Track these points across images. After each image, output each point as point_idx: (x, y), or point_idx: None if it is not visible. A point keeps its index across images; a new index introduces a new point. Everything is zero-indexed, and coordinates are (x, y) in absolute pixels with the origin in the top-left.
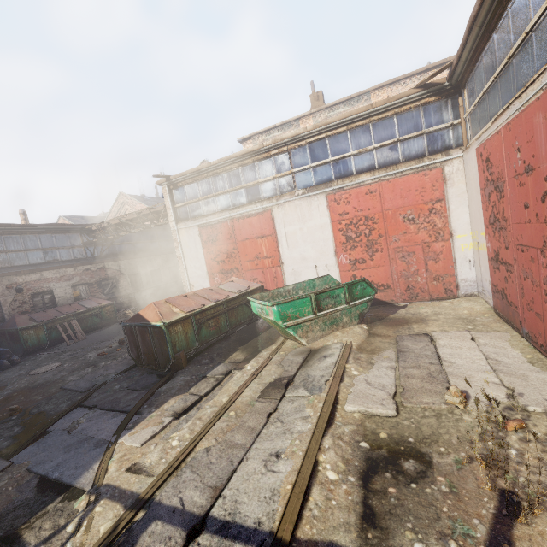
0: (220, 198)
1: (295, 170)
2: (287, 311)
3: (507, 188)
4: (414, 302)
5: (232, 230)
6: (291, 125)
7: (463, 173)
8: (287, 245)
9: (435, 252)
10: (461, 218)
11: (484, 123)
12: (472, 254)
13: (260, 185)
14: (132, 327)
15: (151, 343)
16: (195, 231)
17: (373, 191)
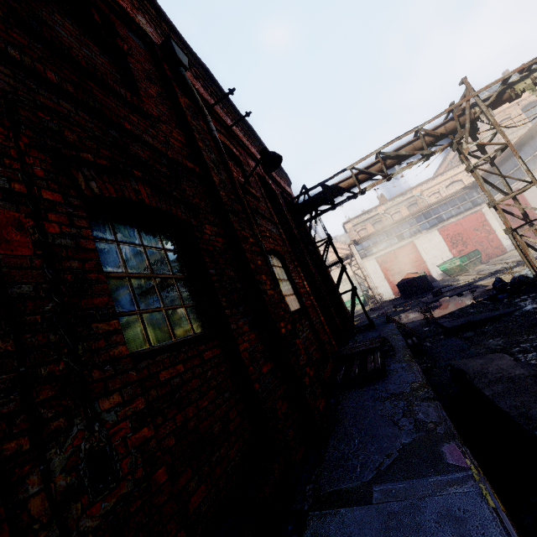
0: (383, 243)
1: (419, 224)
2: (462, 260)
3: (513, 209)
4: (491, 260)
5: (395, 254)
6: (372, 211)
7: (489, 210)
8: (425, 254)
9: (491, 239)
10: (495, 225)
11: (494, 195)
12: (505, 236)
13: (403, 233)
14: (403, 283)
15: (418, 284)
16: (373, 260)
17: (457, 223)
